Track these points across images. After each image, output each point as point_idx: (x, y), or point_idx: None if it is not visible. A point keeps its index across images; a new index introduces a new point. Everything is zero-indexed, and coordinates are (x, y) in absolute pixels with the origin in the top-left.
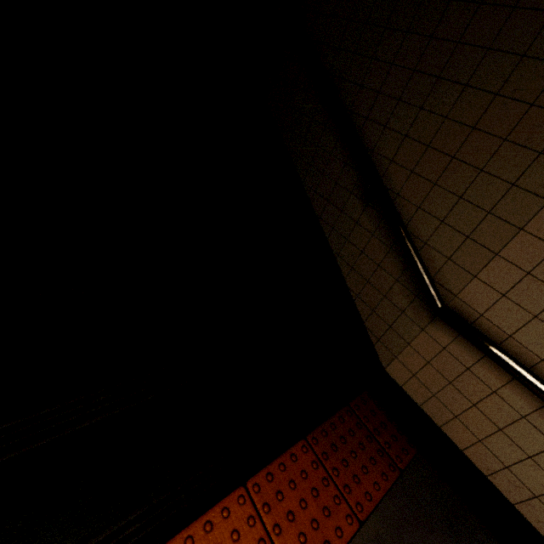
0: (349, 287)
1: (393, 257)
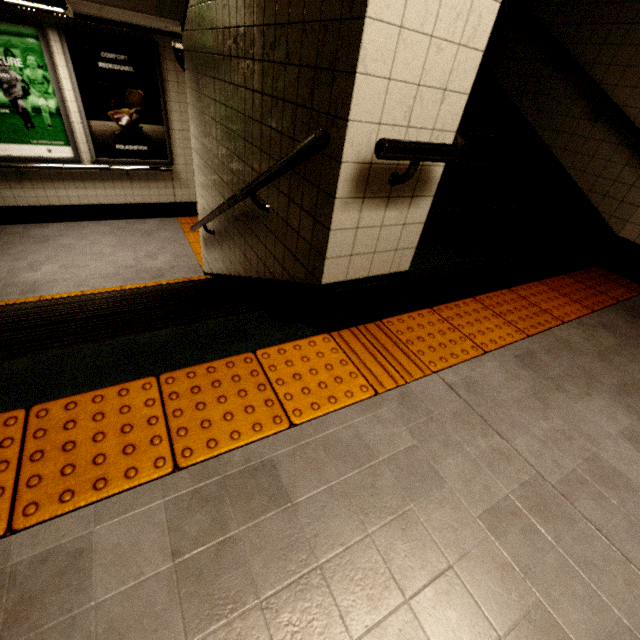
0: (581, 188)
1: (621, 151)
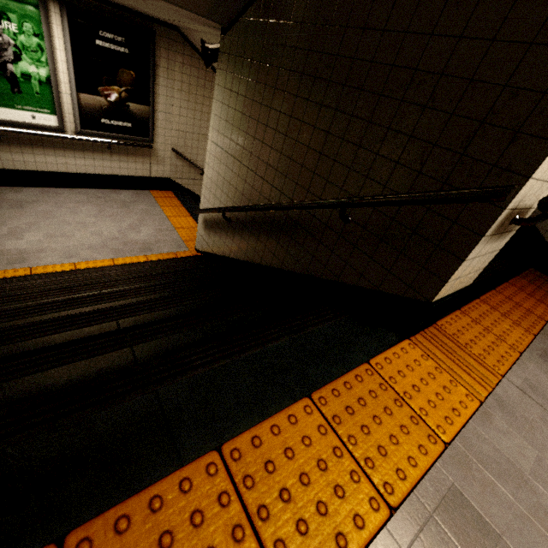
0: None
1: None
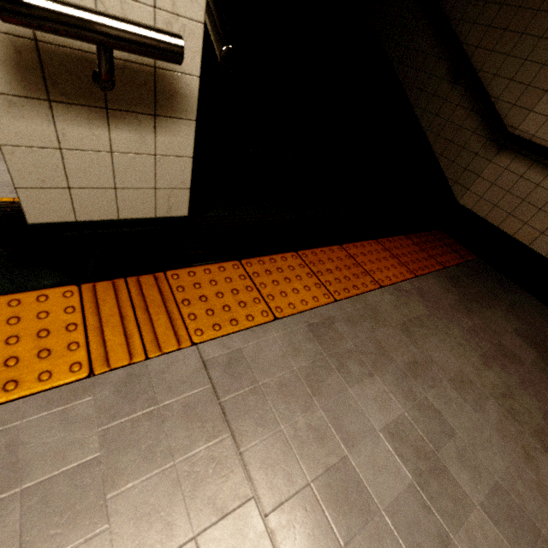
0: (435, 151)
1: (472, 117)
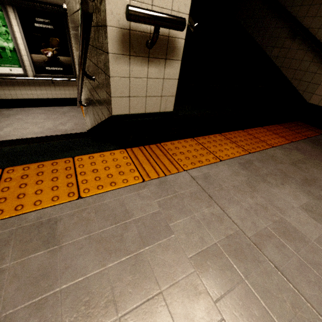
0: (287, 77)
1: (308, 54)
